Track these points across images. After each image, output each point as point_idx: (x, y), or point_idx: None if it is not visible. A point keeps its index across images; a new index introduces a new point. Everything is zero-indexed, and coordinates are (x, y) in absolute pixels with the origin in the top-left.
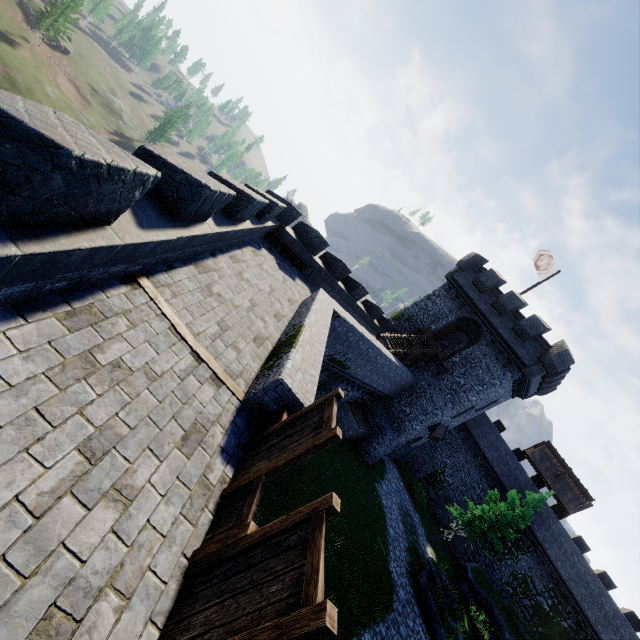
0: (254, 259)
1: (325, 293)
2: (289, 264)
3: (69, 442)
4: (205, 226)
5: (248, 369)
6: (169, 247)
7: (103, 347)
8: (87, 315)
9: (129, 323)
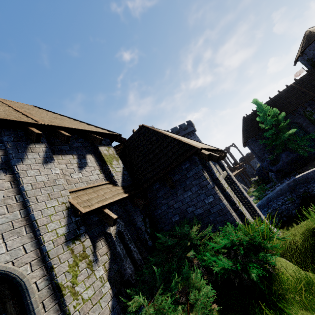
0: None
1: None
2: None
3: None
4: None
5: None
6: None
7: None
8: None
9: None
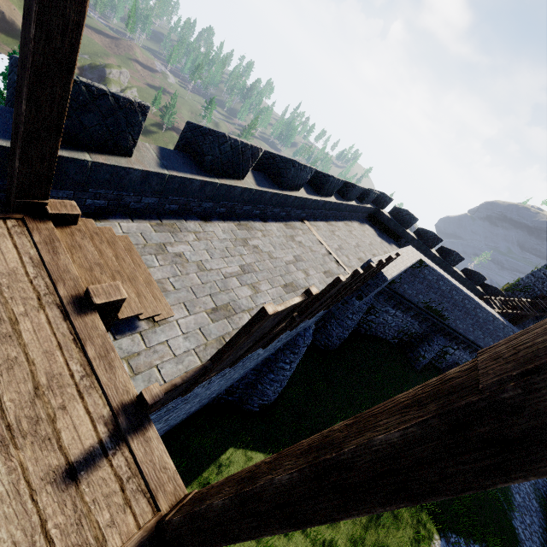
0: (359, 227)
1: (413, 249)
2: (386, 236)
3: (290, 254)
4: (331, 199)
5: (354, 268)
6: (316, 205)
7: (295, 237)
8: (290, 227)
9: (302, 233)
